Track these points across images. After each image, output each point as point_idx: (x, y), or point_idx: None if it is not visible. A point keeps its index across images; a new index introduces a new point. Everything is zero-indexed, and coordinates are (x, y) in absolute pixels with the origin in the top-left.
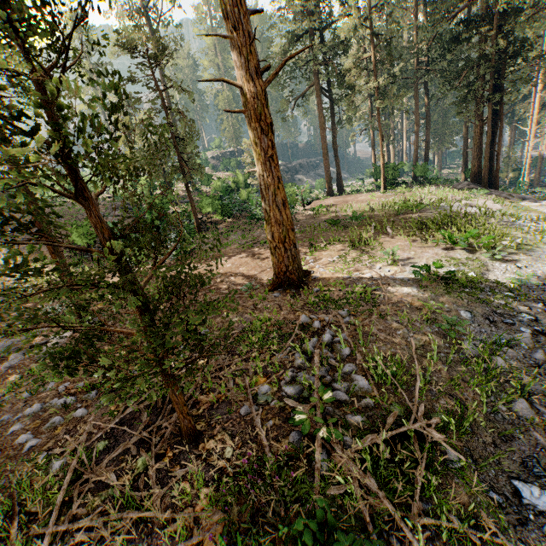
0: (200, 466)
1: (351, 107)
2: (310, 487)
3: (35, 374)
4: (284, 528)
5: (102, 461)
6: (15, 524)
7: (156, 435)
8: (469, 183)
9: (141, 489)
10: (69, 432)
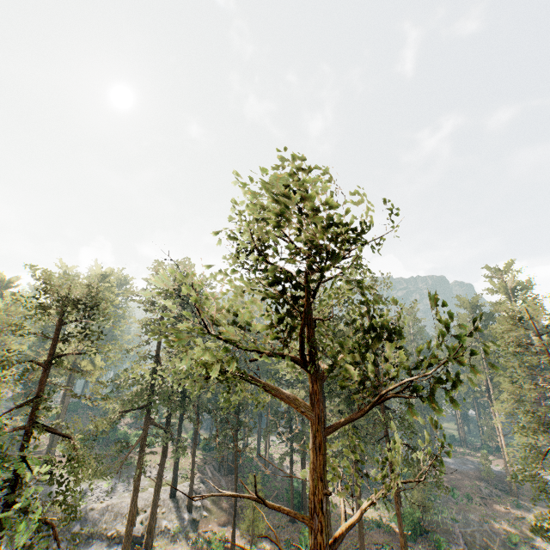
0: None
1: None
2: None
3: None
4: None
5: None
6: None
7: None
8: (214, 464)
9: None
10: None
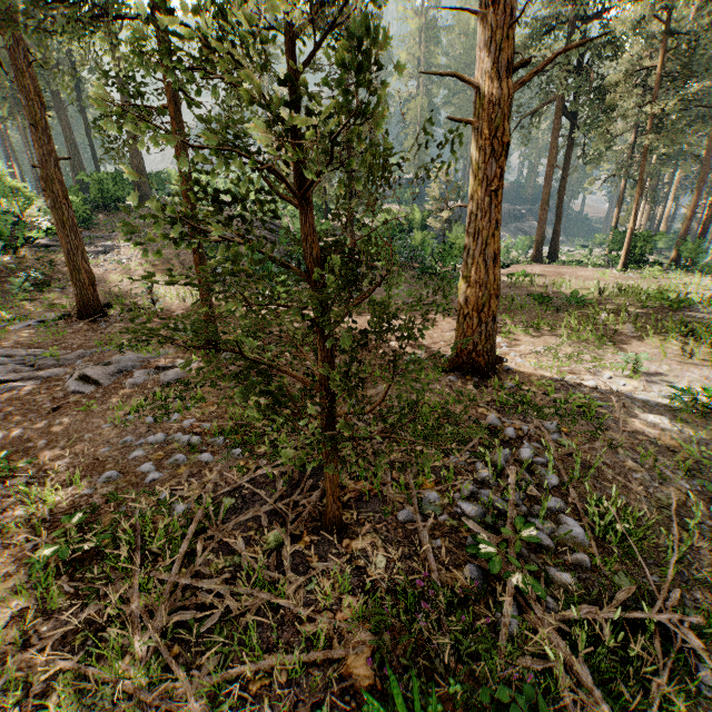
0: (347, 566)
1: (605, 138)
2: (491, 645)
3: (159, 400)
4: (456, 685)
5: (228, 521)
6: (137, 559)
7: (292, 511)
8: None
9: (271, 569)
10: (193, 476)
